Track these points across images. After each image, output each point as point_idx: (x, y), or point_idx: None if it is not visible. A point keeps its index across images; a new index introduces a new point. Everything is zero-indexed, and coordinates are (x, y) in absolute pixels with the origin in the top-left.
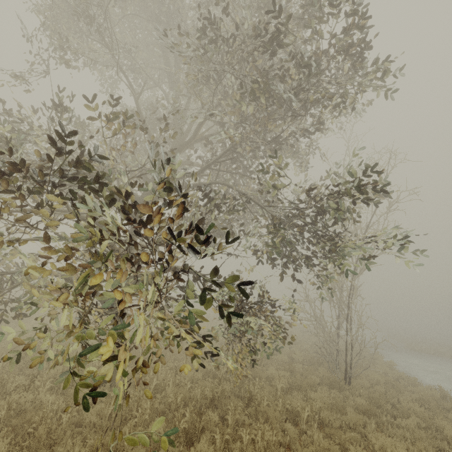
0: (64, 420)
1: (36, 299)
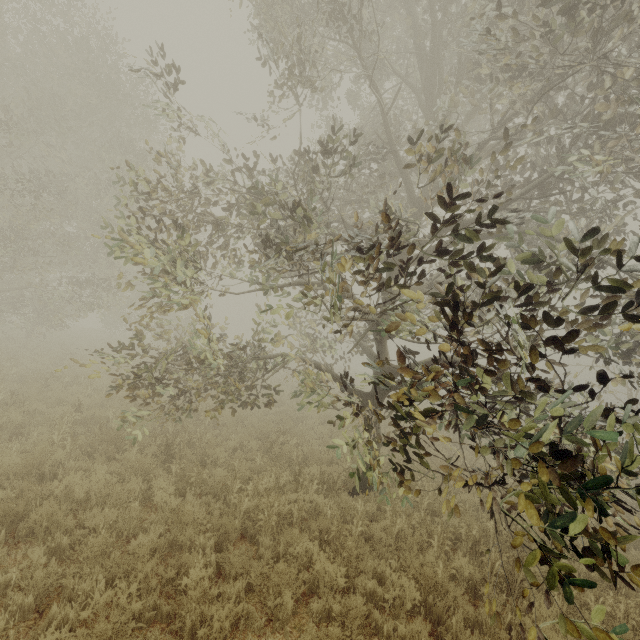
0: (354, 532)
1: (318, 398)
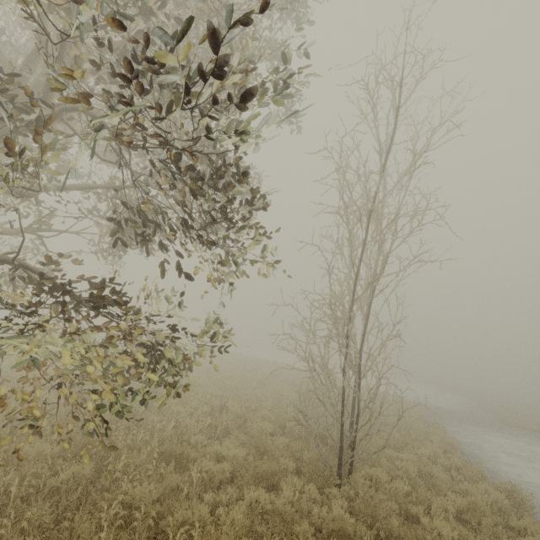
0: None
1: None
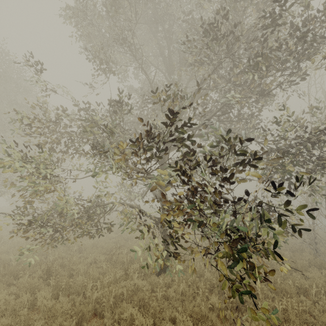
0: (158, 296)
1: (130, 225)
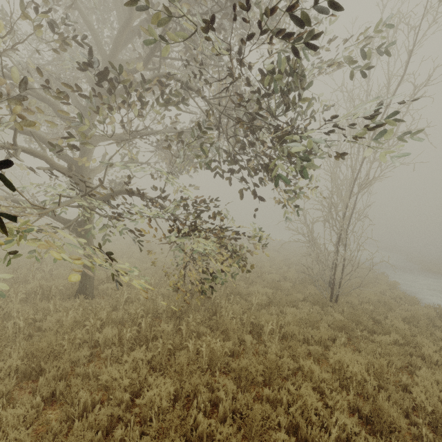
0: (22, 325)
1: None
